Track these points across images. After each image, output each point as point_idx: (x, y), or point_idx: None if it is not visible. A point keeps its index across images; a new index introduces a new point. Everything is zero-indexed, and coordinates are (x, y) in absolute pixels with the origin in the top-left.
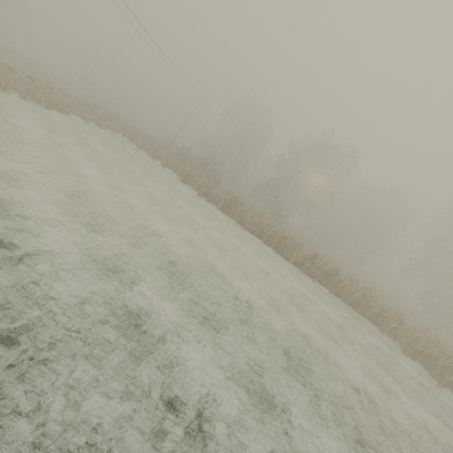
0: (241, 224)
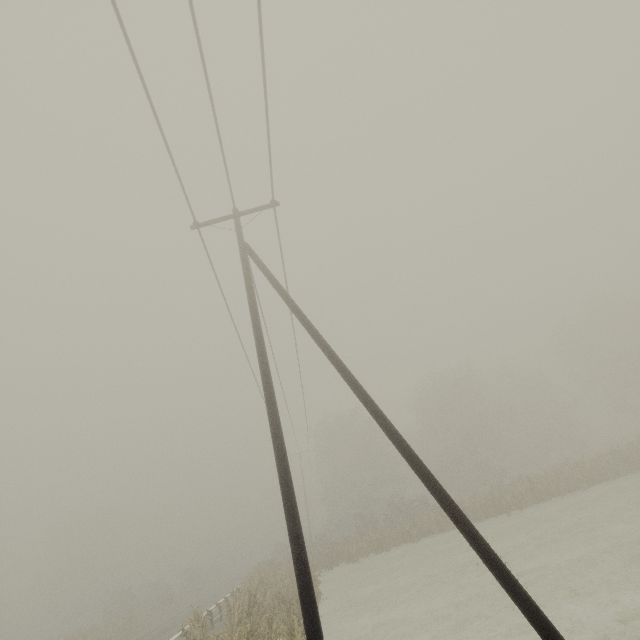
0: (568, 492)
